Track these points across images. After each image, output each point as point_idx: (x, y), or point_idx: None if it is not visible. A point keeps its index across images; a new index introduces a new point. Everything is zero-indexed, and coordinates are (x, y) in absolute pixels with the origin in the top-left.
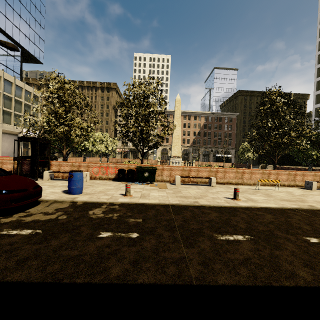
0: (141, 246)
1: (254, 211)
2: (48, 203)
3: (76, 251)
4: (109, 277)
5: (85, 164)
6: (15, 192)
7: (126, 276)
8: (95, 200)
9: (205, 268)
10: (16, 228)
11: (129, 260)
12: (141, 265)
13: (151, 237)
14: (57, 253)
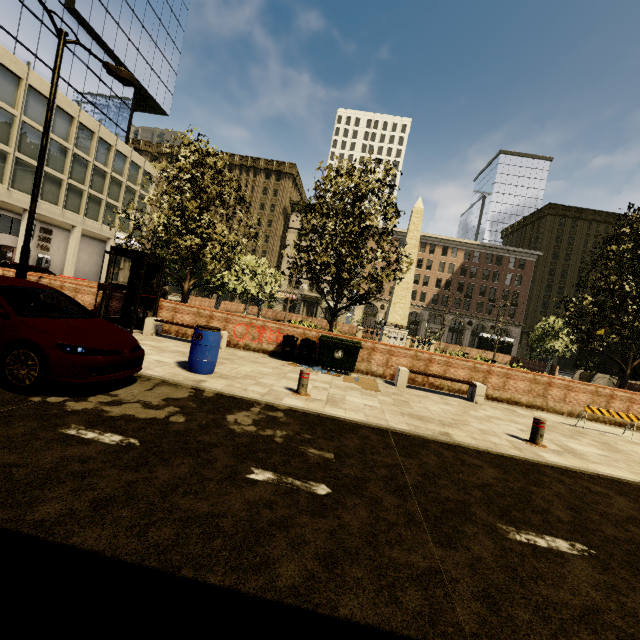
0: (338, 520)
1: (583, 482)
2: (151, 383)
3: (205, 502)
4: (275, 584)
5: (222, 315)
6: (98, 354)
7: (312, 592)
8: (239, 393)
9: (492, 612)
10: (93, 426)
11: (316, 551)
12: (343, 570)
13: (357, 502)
14: (168, 499)
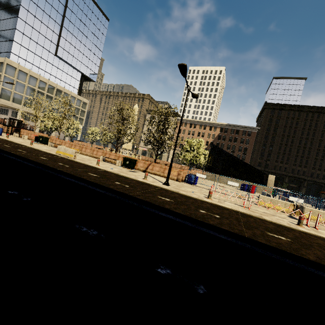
0: None
1: (14, 143)
2: None
3: None
4: None
5: (30, 133)
6: None
7: None
8: None
9: None
10: None
11: None
12: None
13: None
14: None
